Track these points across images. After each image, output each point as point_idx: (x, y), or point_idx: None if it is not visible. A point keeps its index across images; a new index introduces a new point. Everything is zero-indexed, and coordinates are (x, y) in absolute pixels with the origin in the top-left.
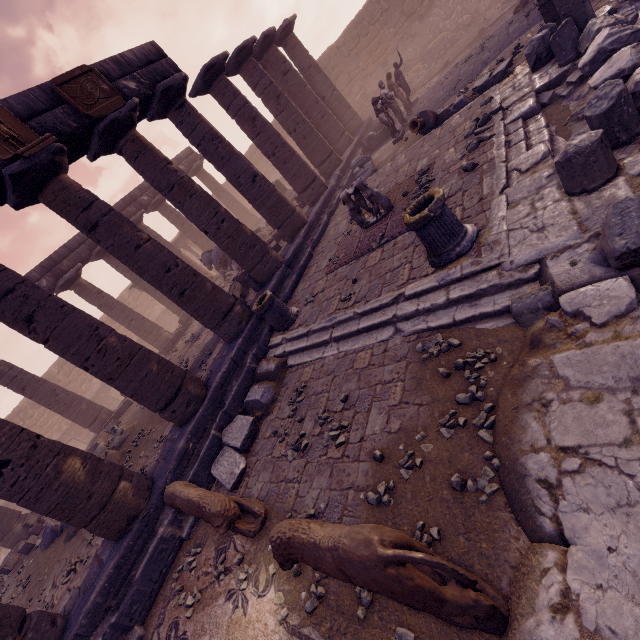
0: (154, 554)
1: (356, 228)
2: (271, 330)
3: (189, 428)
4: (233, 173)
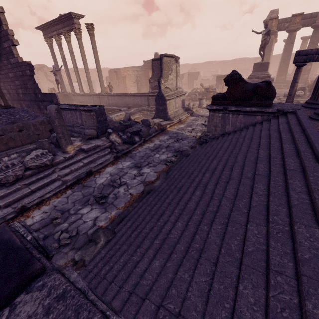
0: None
1: None
2: None
3: None
4: None
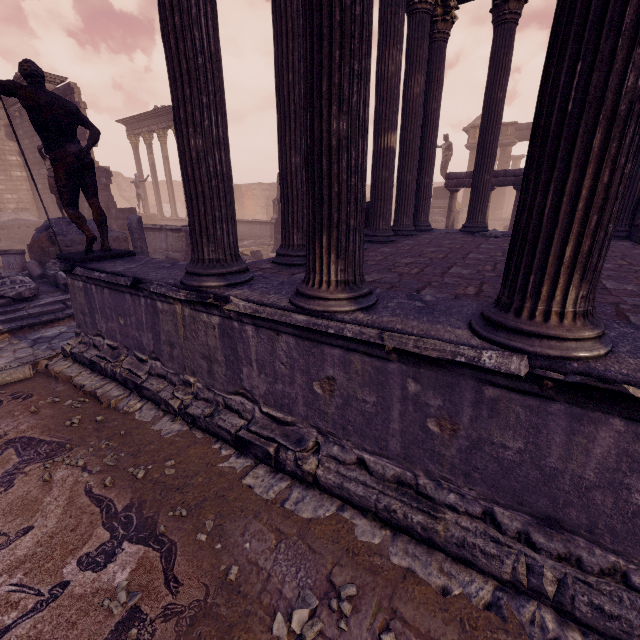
0: None
1: None
2: None
3: None
4: None
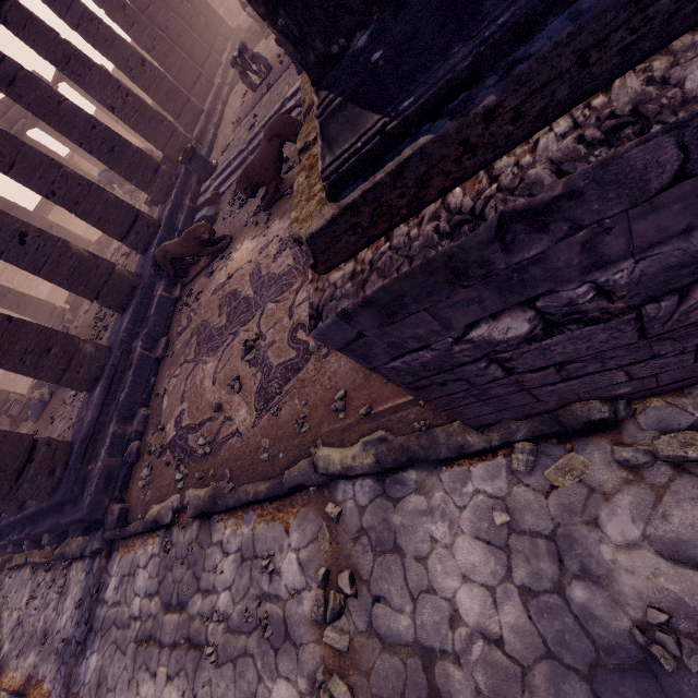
0: (159, 303)
1: (248, 96)
2: (199, 184)
3: (155, 242)
4: (121, 57)
